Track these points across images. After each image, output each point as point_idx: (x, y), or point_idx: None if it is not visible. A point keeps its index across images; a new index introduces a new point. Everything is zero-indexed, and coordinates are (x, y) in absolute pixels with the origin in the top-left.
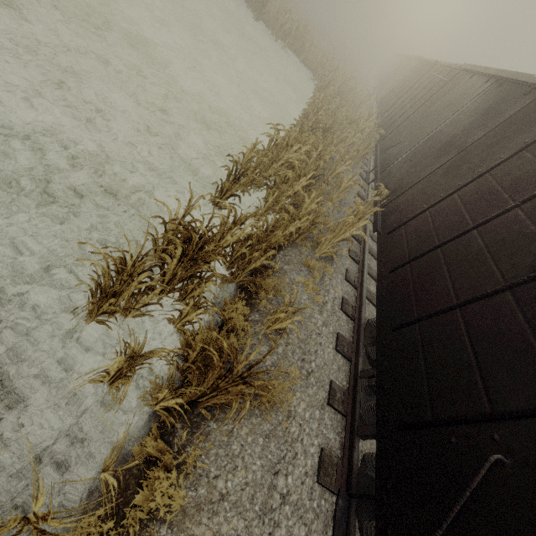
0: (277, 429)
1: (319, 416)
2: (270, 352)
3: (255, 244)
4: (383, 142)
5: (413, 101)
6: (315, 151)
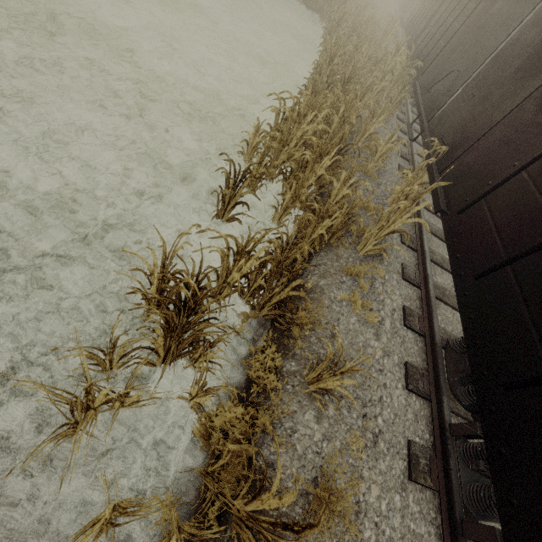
0: (344, 539)
1: (401, 504)
2: (311, 527)
3: (275, 272)
4: (422, 78)
5: (457, 11)
6: (336, 113)
